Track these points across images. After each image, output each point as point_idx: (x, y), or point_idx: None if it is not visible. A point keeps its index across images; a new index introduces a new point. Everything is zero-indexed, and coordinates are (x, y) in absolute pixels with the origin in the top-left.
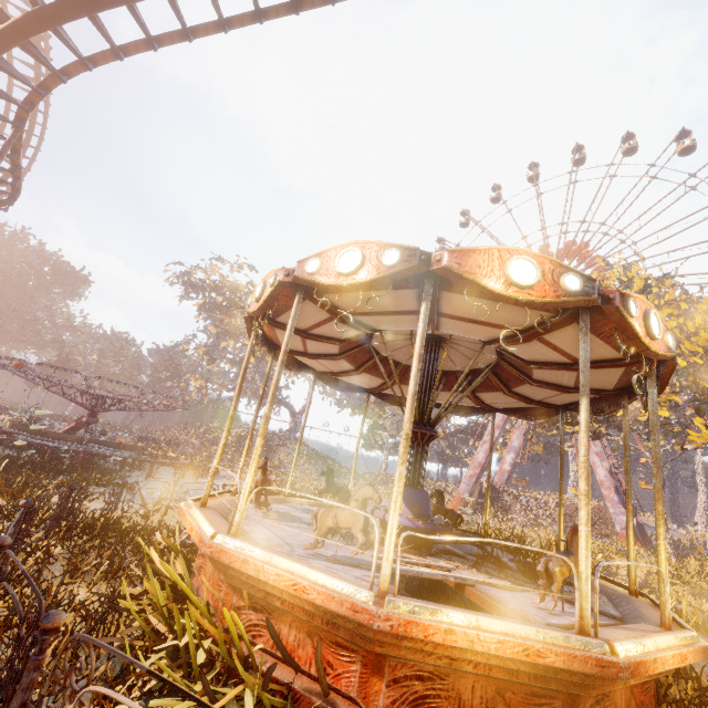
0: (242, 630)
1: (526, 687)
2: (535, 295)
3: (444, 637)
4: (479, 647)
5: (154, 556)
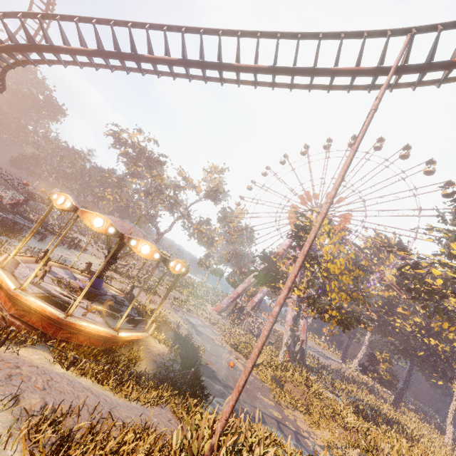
0: None
1: (49, 321)
2: (99, 230)
3: (25, 301)
4: (32, 305)
5: None
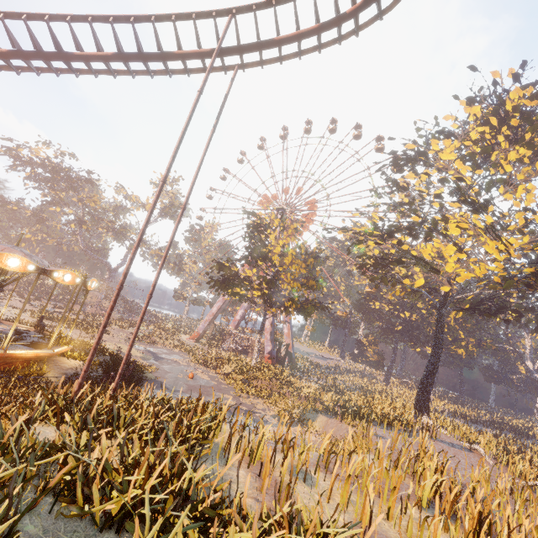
0: None
1: None
2: None
3: None
4: None
5: None
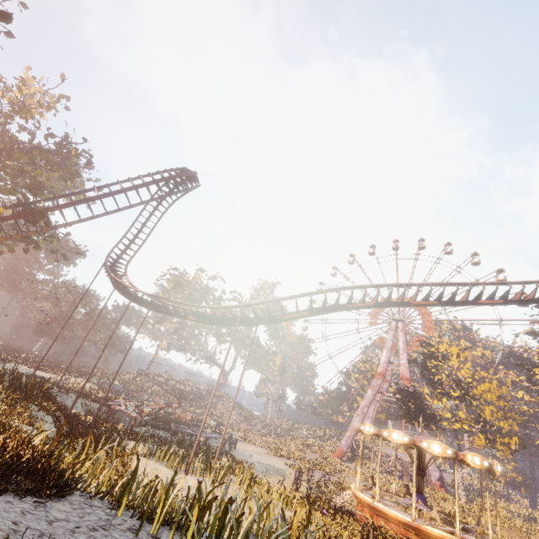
0: None
1: None
2: (479, 466)
3: None
4: None
5: (382, 523)
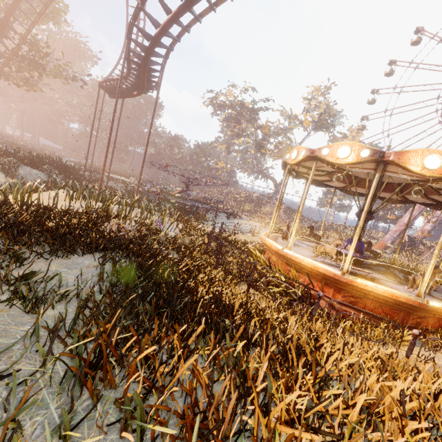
0: (296, 275)
1: (390, 307)
2: (436, 173)
3: (363, 287)
4: (375, 291)
5: (257, 252)
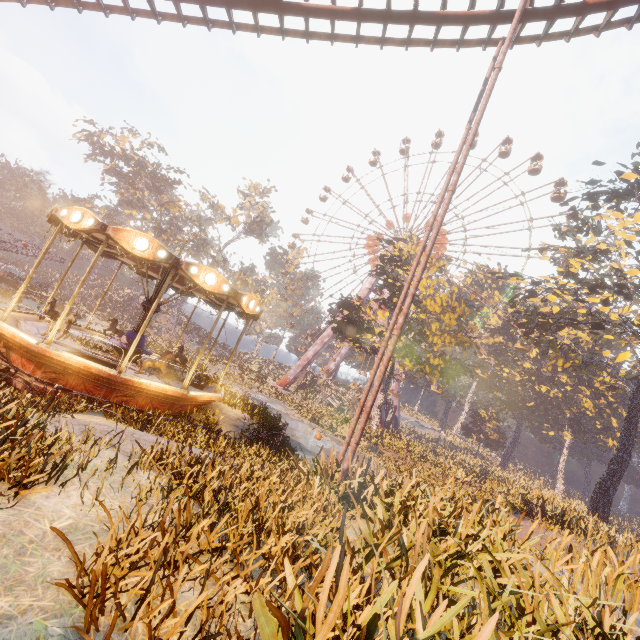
0: None
1: (94, 383)
2: (144, 255)
3: (57, 357)
4: (69, 362)
5: None
